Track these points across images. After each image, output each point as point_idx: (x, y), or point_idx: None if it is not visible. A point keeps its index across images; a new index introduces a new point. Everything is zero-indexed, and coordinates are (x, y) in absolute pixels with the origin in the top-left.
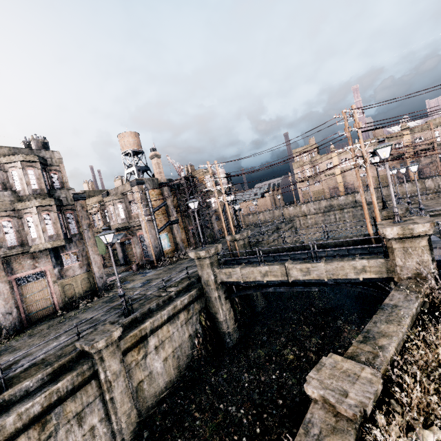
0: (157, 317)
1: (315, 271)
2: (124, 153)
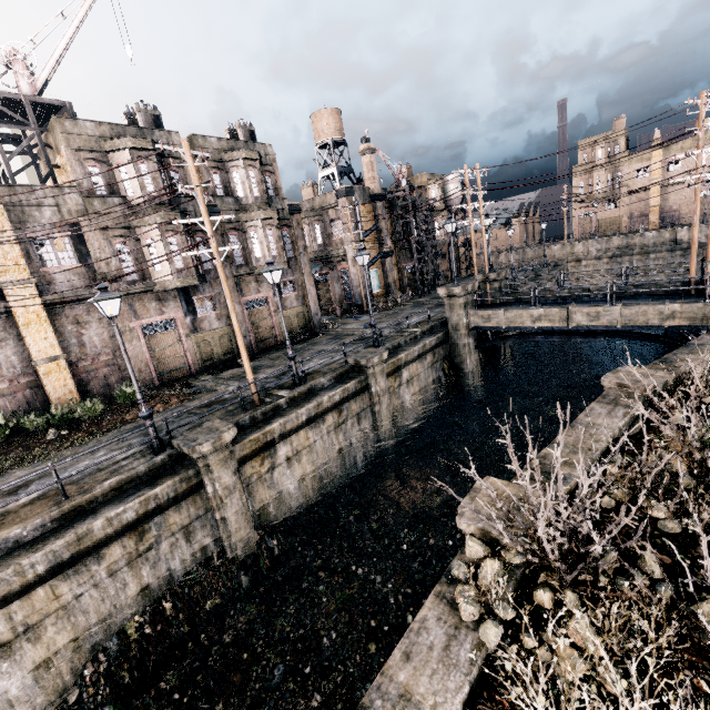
0: (410, 351)
1: (607, 316)
2: (319, 144)
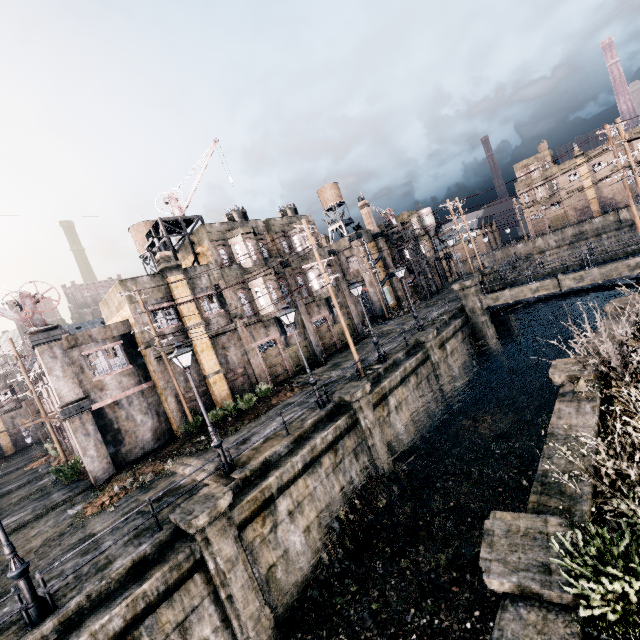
0: (447, 330)
1: (589, 276)
2: (326, 208)
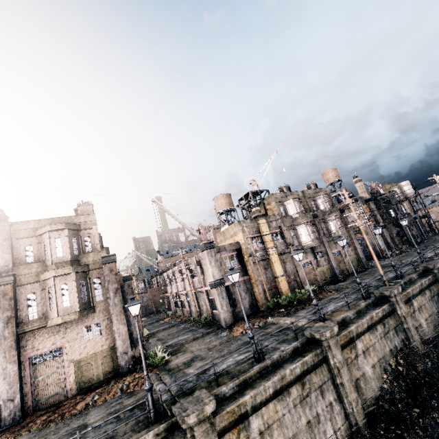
0: None
1: None
2: (328, 184)
